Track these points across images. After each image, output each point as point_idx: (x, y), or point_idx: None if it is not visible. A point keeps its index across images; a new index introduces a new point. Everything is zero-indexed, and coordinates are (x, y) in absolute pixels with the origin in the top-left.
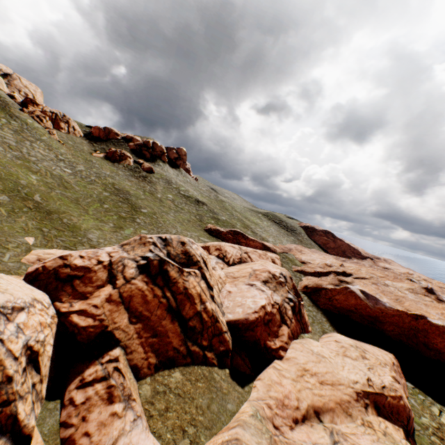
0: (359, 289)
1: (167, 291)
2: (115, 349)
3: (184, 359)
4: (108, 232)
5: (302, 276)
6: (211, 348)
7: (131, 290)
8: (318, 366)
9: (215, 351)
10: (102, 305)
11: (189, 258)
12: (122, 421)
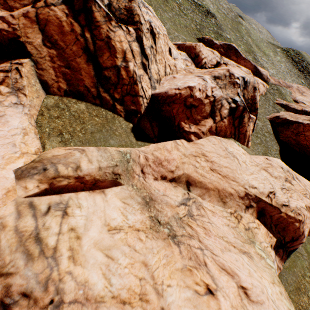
0: None
1: (87, 32)
2: (26, 59)
3: (93, 100)
4: None
5: (282, 110)
6: (121, 103)
7: (48, 15)
8: (220, 159)
9: (125, 107)
10: (18, 18)
11: (130, 16)
12: (3, 98)
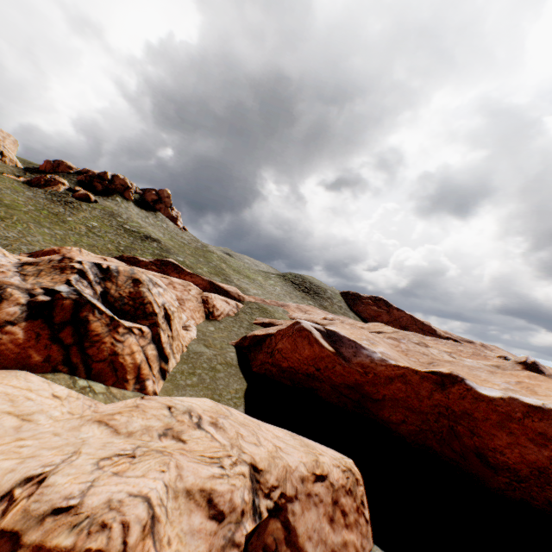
0: (326, 328)
1: None
2: None
3: None
4: None
5: None
6: None
7: None
8: None
9: None
10: None
11: None
12: None
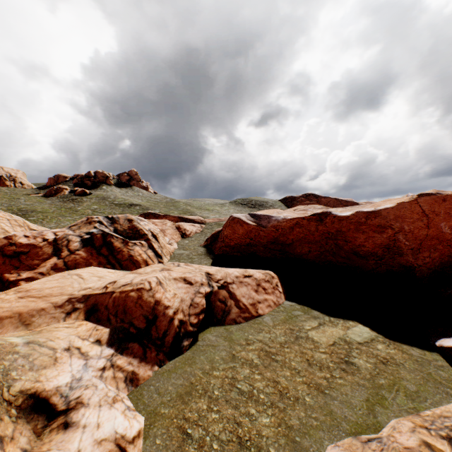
0: (249, 214)
1: None
2: None
3: None
4: None
5: None
6: None
7: None
8: (46, 283)
9: None
10: None
11: None
12: None
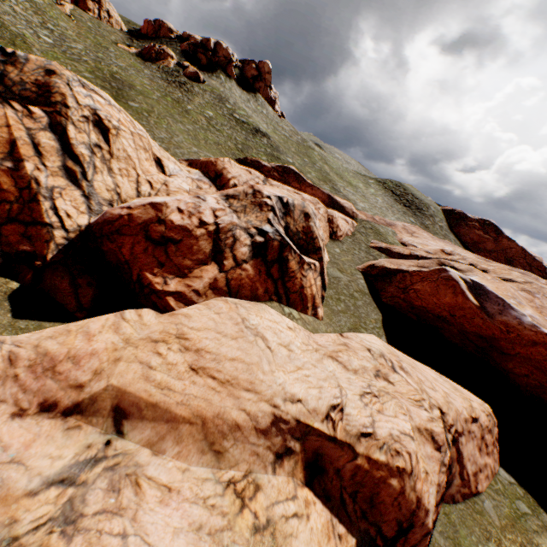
0: (472, 280)
1: None
2: None
3: None
4: None
5: (382, 256)
6: None
7: None
8: (221, 343)
9: (4, 247)
10: None
11: (45, 94)
12: None
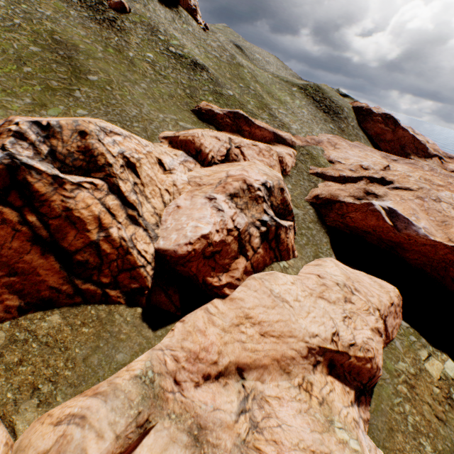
0: (389, 208)
1: (30, 214)
2: None
3: (70, 299)
4: (17, 112)
5: (319, 181)
6: (116, 286)
7: None
8: (268, 313)
9: (123, 289)
10: None
11: (91, 159)
12: None
